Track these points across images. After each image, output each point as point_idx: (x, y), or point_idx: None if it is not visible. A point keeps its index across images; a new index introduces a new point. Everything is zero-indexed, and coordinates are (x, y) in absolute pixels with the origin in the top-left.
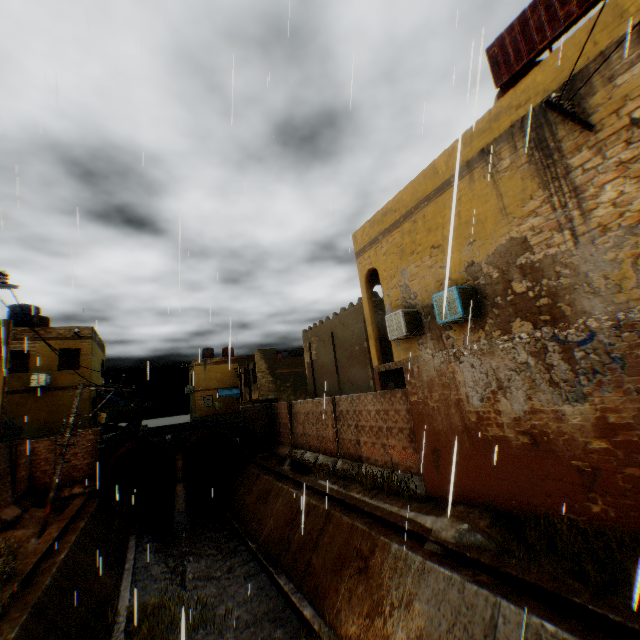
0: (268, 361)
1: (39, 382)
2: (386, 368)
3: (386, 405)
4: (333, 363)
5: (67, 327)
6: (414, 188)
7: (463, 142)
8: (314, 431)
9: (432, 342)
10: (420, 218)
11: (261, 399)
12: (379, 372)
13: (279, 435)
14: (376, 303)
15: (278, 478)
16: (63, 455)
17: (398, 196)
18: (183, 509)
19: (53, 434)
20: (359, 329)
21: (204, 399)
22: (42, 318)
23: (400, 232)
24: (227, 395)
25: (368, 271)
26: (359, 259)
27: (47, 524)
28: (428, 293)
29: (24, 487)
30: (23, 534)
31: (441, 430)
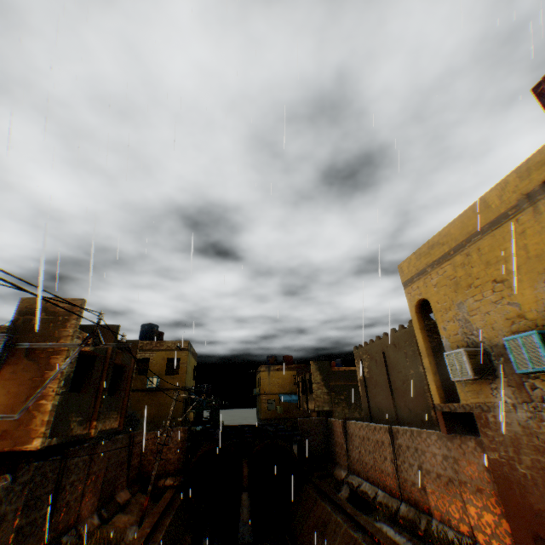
0: (322, 373)
1: (152, 384)
2: (450, 409)
3: (455, 452)
4: (387, 384)
5: (172, 341)
6: (462, 222)
7: (516, 175)
8: (371, 459)
9: (509, 389)
10: (473, 251)
11: (317, 410)
12: (442, 411)
13: (335, 453)
14: (429, 326)
15: (335, 508)
16: (159, 452)
17: (444, 230)
18: (247, 519)
19: (157, 427)
20: (412, 352)
21: (268, 401)
22: (159, 333)
23: (450, 265)
24: (287, 400)
25: (418, 301)
26: (407, 289)
27: (143, 514)
28: (495, 331)
29: (134, 472)
30: (127, 519)
31: (541, 509)
